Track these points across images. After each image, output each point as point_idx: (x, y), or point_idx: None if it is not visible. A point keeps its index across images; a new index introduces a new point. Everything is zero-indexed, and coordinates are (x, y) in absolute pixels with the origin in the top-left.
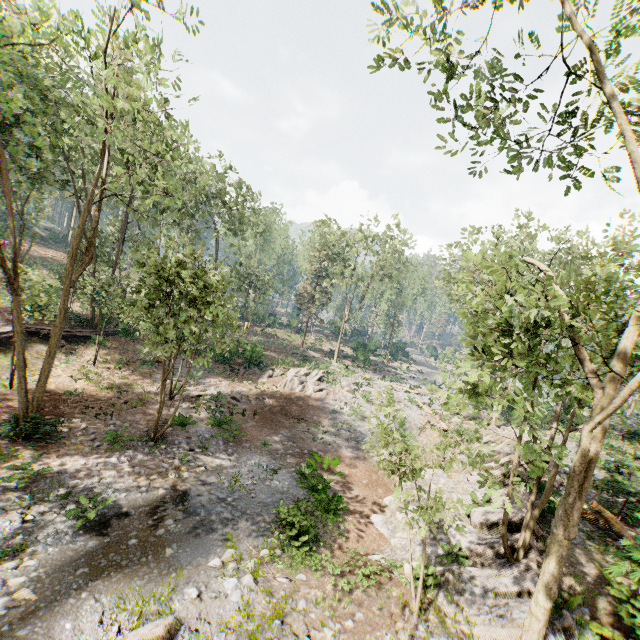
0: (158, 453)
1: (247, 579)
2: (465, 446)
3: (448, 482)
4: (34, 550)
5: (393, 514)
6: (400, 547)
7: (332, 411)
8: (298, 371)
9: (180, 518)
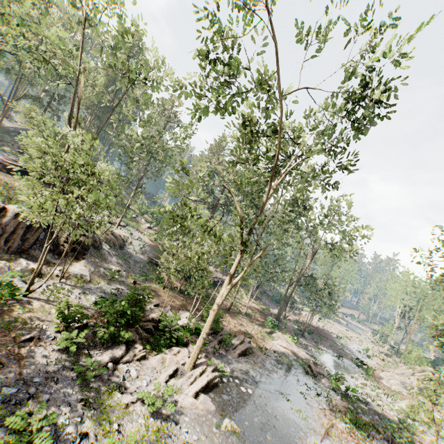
0: (307, 340)
1: (367, 381)
2: (393, 368)
3: (400, 377)
4: (319, 359)
5: (388, 381)
6: (396, 389)
7: (334, 338)
8: (306, 313)
9: (335, 362)
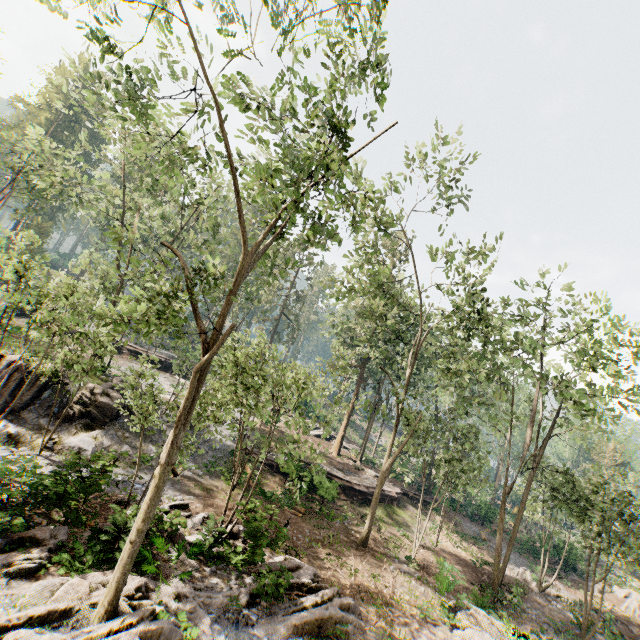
0: None
1: None
2: None
3: None
4: None
5: None
6: None
7: None
8: (627, 592)
9: None
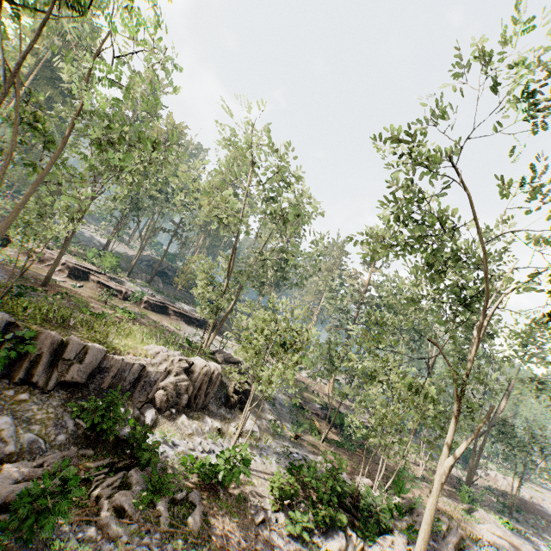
0: (520, 523)
1: None
2: None
3: None
4: None
5: None
6: None
7: None
8: (495, 474)
9: None
